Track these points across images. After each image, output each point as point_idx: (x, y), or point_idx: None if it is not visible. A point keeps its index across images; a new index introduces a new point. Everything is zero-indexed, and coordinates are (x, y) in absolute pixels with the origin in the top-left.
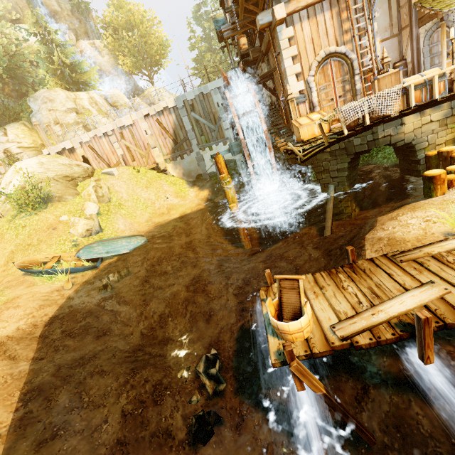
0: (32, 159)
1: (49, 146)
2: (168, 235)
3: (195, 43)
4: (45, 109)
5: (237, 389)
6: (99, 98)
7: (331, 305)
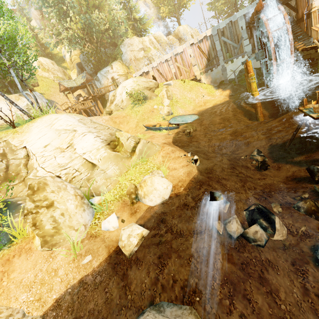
0: (130, 80)
1: (136, 72)
2: (209, 115)
3: None
4: (129, 51)
5: (273, 161)
6: (154, 39)
7: None
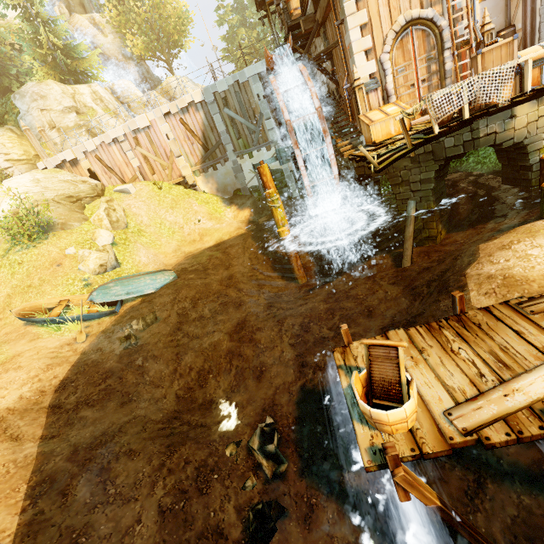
0: (24, 175)
1: (45, 158)
2: (202, 269)
3: (225, 14)
4: (36, 109)
5: (302, 470)
6: (104, 92)
7: (439, 377)
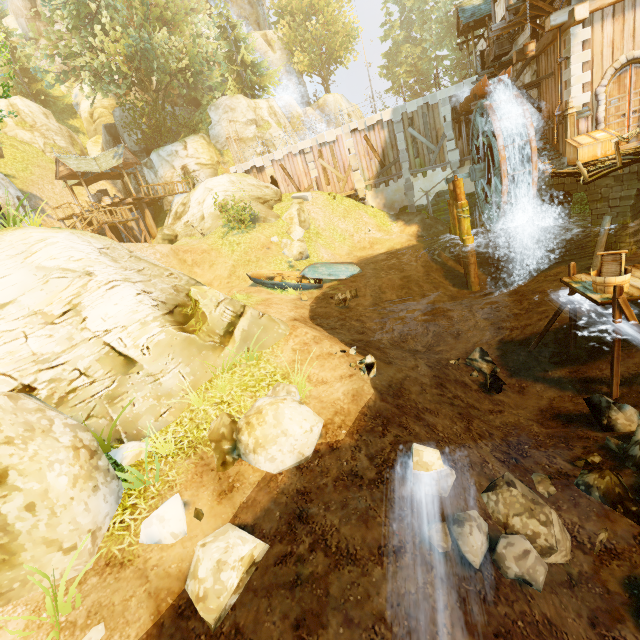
0: (223, 177)
1: (237, 163)
2: (380, 269)
3: (391, 30)
4: (226, 120)
5: (510, 375)
6: (278, 107)
7: None
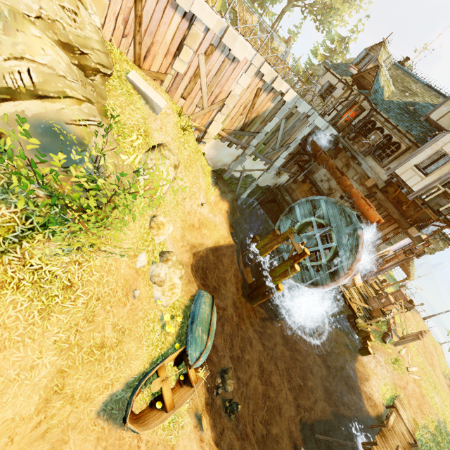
0: None
1: None
2: (217, 285)
3: None
4: None
5: None
6: None
7: None
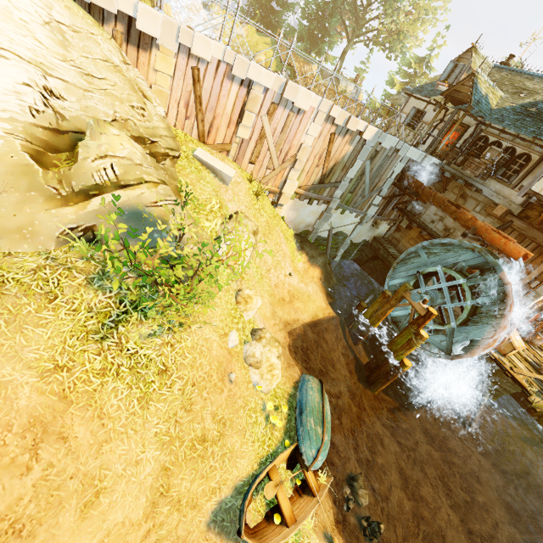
0: None
1: None
2: (323, 368)
3: None
4: None
5: None
6: None
7: None
